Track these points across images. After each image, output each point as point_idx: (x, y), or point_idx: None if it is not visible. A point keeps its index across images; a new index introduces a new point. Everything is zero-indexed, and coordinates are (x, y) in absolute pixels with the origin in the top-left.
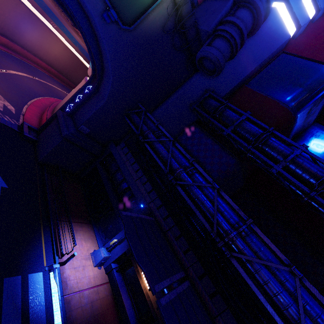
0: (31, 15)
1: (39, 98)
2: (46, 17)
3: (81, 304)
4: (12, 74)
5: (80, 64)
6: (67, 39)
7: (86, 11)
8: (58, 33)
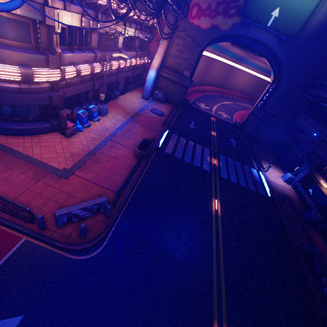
0: (230, 68)
1: (239, 112)
2: (239, 63)
3: (276, 187)
4: (224, 103)
5: (262, 81)
6: (251, 68)
7: (268, 46)
8: (245, 68)
